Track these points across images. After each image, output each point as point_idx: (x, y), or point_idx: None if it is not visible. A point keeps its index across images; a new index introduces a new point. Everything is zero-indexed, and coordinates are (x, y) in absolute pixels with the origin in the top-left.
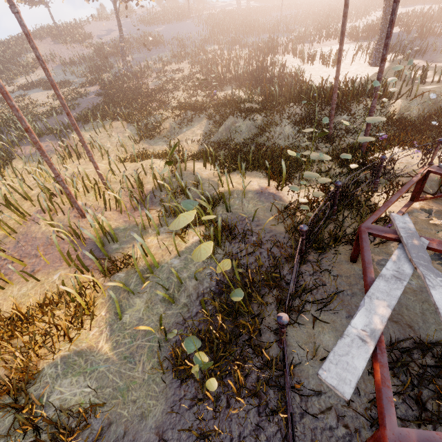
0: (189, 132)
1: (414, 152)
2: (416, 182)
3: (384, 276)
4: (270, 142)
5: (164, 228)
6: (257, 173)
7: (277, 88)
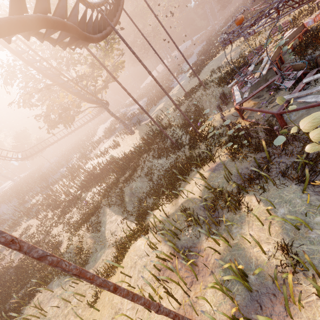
0: (108, 225)
1: (220, 113)
2: (238, 112)
3: (316, 100)
4: (161, 172)
5: (235, 228)
6: (191, 175)
7: (122, 162)
